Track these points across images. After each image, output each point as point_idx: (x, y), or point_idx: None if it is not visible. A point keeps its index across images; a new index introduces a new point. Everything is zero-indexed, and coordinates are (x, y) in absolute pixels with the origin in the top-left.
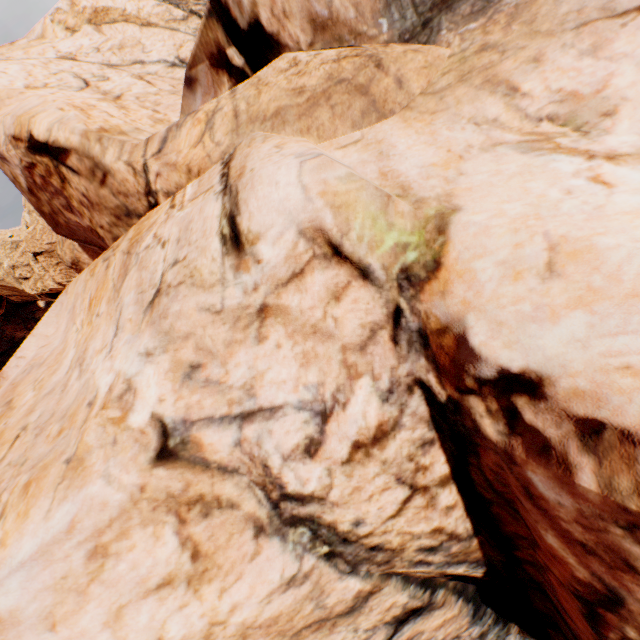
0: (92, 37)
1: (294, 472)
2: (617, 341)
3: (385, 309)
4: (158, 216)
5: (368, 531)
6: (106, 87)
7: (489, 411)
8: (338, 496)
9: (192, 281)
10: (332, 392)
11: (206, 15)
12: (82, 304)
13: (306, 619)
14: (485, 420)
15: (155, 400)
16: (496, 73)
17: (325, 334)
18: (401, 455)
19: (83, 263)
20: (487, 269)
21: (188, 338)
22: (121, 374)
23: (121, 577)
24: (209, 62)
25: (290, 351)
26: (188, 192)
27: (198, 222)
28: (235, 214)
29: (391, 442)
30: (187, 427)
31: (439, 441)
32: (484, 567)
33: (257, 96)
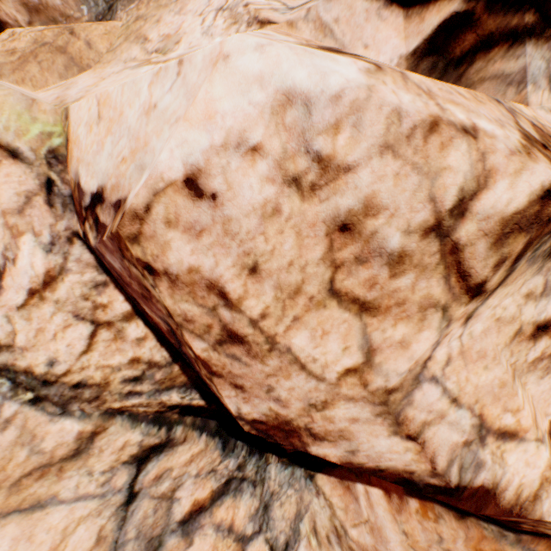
0: None
1: None
2: (120, 146)
3: (38, 181)
4: None
5: (66, 369)
6: None
7: (91, 227)
8: (25, 341)
9: None
10: (2, 252)
11: None
12: None
13: (24, 467)
14: (90, 234)
15: None
16: (141, 32)
17: None
18: (75, 295)
19: None
20: (83, 132)
21: None
22: None
23: None
24: None
25: None
26: None
27: None
28: None
29: (61, 285)
30: None
31: (114, 283)
32: (194, 390)
33: None
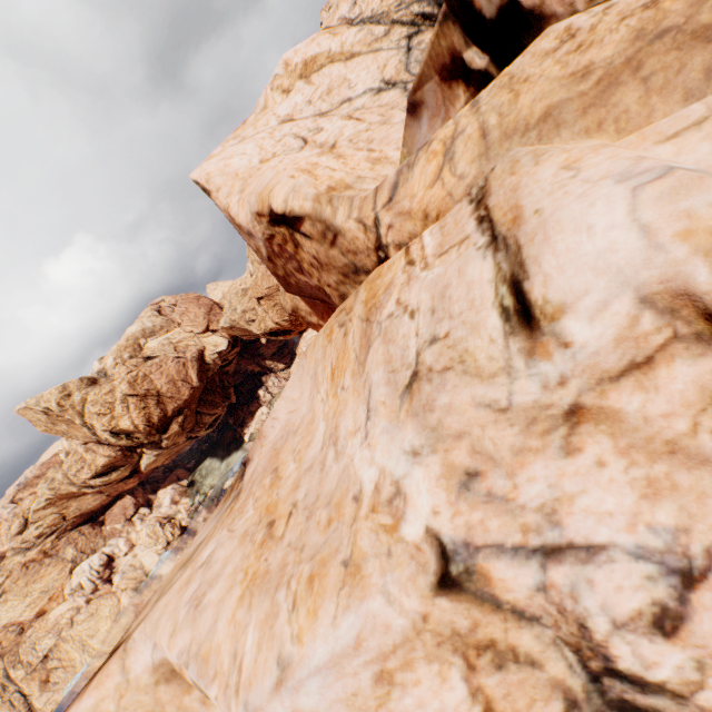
0: (303, 91)
1: (630, 646)
2: None
3: None
4: (393, 274)
5: None
6: (321, 139)
7: None
8: None
9: (463, 368)
10: (705, 546)
11: (439, 21)
12: (323, 372)
13: None
14: None
15: (428, 511)
16: None
17: (693, 457)
18: None
19: (300, 310)
20: None
21: (460, 437)
22: (386, 472)
23: (407, 711)
24: (438, 77)
25: (621, 473)
26: (427, 243)
27: (458, 288)
28: (520, 278)
29: None
30: (470, 553)
31: None
32: None
33: (513, 101)
